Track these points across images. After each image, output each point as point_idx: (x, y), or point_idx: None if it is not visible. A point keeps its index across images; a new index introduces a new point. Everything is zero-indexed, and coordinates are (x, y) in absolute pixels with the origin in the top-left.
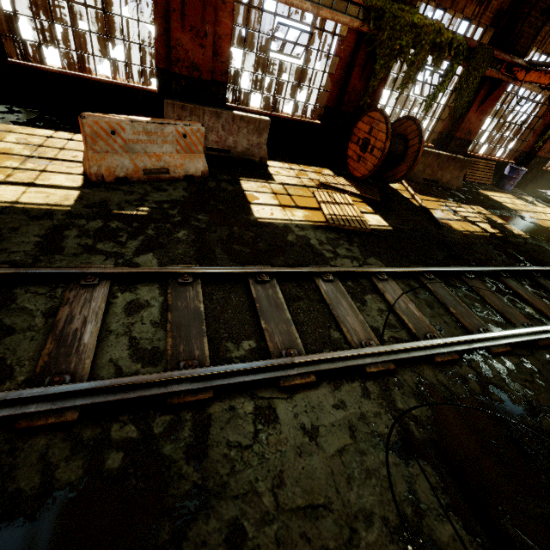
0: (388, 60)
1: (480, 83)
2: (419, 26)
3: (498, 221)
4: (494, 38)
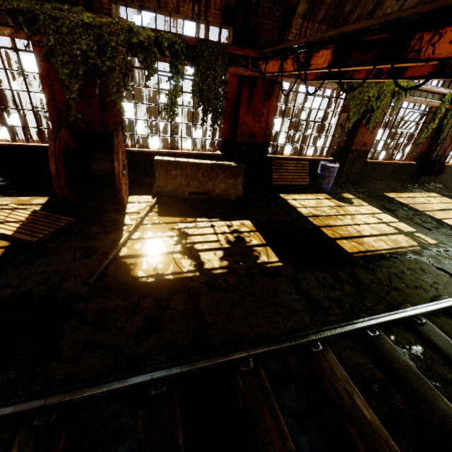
0: (75, 68)
1: (241, 84)
2: (96, 25)
3: (252, 241)
4: (236, 36)
